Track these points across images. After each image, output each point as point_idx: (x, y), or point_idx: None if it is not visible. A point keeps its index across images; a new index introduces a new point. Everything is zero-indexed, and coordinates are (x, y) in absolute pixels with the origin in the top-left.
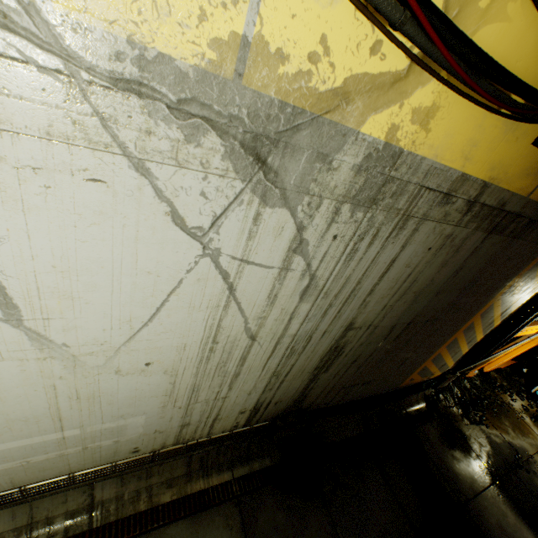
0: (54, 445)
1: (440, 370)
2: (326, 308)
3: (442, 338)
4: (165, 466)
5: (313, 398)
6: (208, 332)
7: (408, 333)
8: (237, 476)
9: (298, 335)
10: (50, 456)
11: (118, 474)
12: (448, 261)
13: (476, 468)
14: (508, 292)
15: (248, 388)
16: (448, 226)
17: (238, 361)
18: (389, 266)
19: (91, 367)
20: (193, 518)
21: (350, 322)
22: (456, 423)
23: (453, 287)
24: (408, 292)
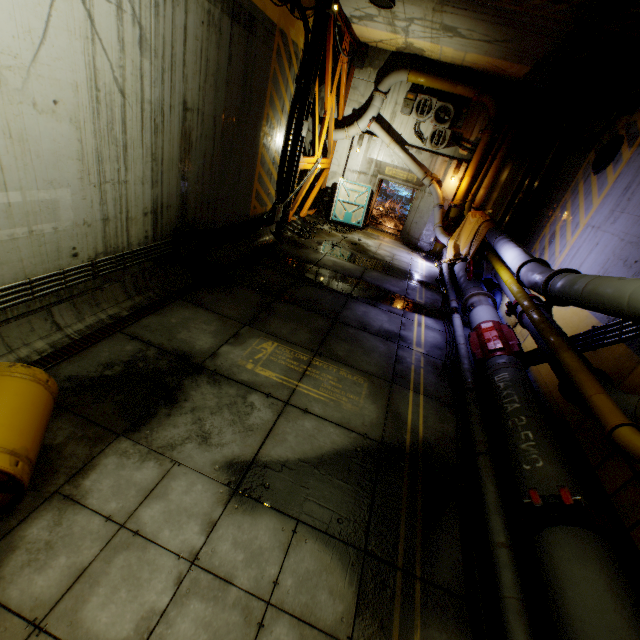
0: (3, 216)
1: (269, 200)
2: (162, 74)
3: (253, 150)
4: (107, 294)
5: (193, 210)
6: (89, 73)
7: (228, 133)
8: (171, 292)
9: (154, 104)
10: (2, 236)
11: (69, 299)
12: (220, 45)
13: (315, 253)
14: (272, 102)
15: (140, 174)
16: (205, 1)
17: (121, 125)
18: (185, 34)
19: (13, 90)
20: (157, 313)
21: (184, 100)
22: (297, 241)
23: (235, 80)
24: (209, 75)
